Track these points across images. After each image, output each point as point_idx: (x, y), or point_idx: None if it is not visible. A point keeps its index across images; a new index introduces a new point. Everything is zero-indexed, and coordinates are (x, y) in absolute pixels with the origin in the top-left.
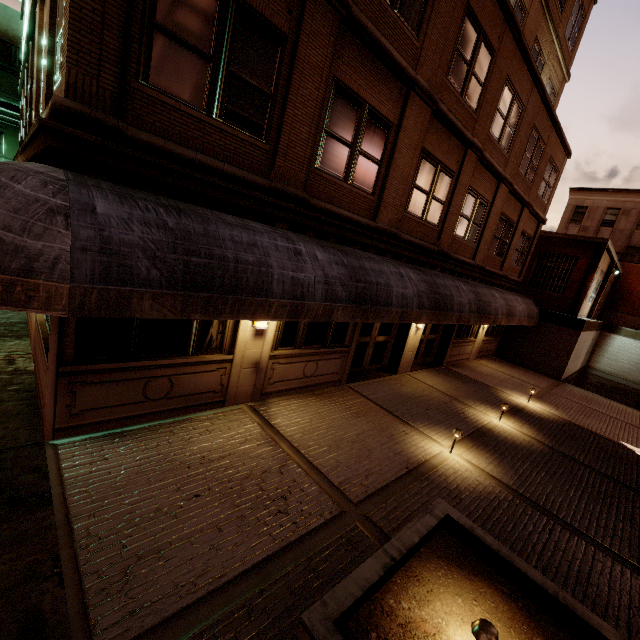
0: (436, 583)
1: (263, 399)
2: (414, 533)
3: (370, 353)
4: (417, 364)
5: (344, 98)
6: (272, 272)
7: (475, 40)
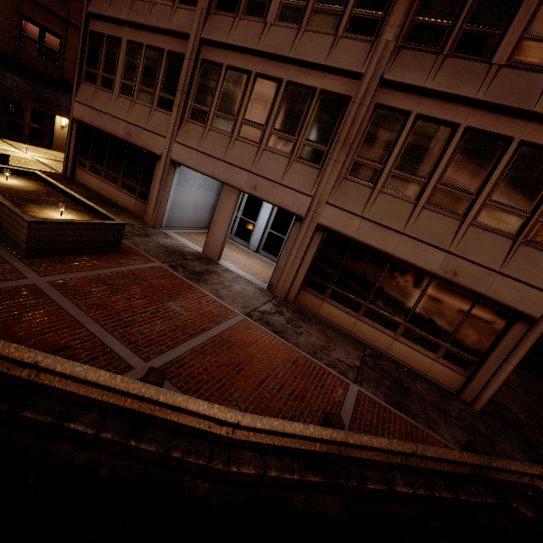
0: None
1: None
2: None
3: (27, 132)
4: None
5: None
6: None
7: None
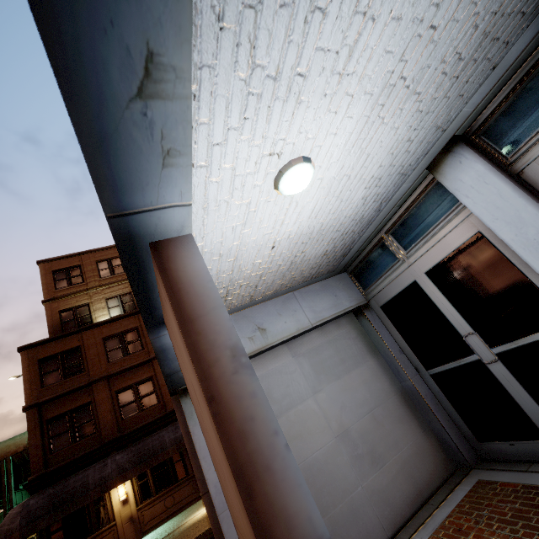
0: None
1: (145, 536)
2: None
3: None
4: None
5: (123, 392)
6: (89, 482)
7: None
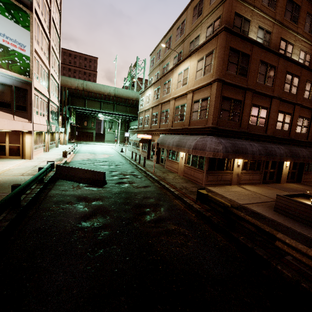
0: (302, 199)
1: (239, 185)
2: (295, 193)
3: (268, 175)
4: (288, 181)
5: (254, 107)
6: (247, 149)
7: (291, 77)
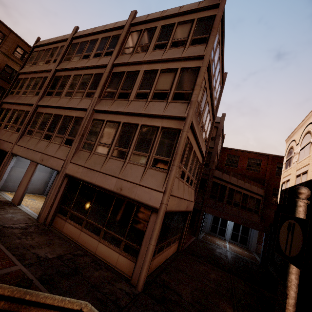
0: None
1: None
2: None
3: None
4: None
5: None
6: None
7: (3, 90)
